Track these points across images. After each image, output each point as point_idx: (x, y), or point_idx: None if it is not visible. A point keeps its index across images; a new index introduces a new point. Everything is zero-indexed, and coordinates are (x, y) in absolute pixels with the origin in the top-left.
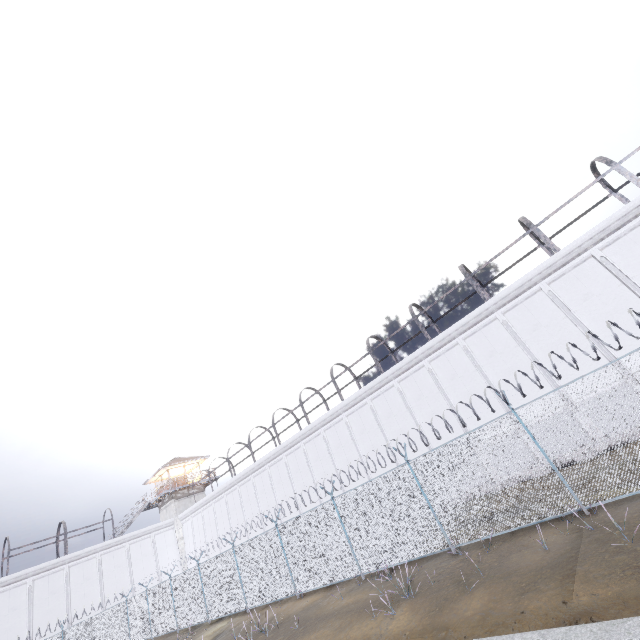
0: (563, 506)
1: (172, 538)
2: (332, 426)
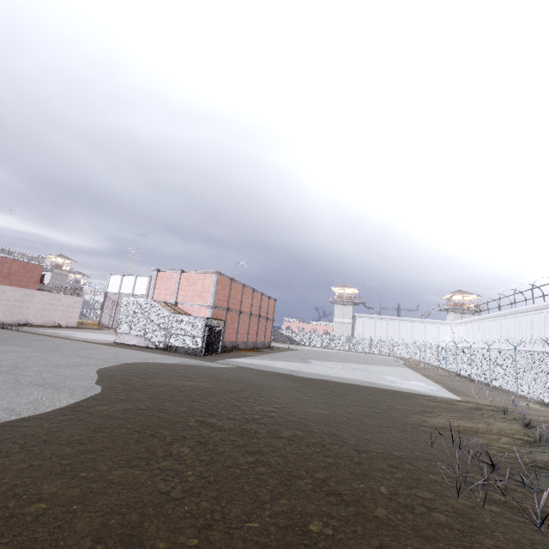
0: (488, 381)
1: (449, 330)
2: (525, 316)
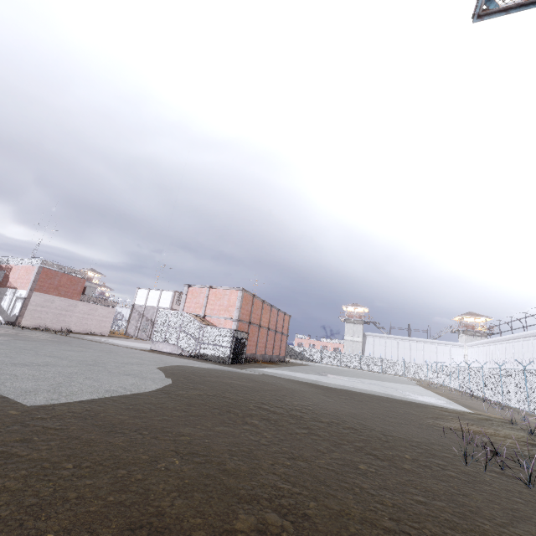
0: (501, 401)
1: (461, 352)
2: None
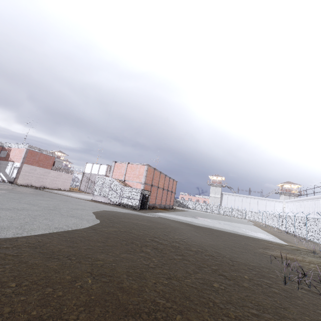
0: (305, 237)
1: (281, 206)
2: None
